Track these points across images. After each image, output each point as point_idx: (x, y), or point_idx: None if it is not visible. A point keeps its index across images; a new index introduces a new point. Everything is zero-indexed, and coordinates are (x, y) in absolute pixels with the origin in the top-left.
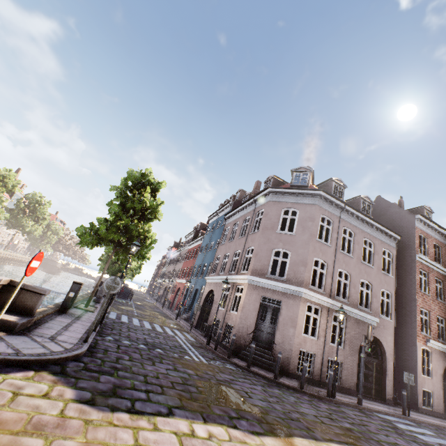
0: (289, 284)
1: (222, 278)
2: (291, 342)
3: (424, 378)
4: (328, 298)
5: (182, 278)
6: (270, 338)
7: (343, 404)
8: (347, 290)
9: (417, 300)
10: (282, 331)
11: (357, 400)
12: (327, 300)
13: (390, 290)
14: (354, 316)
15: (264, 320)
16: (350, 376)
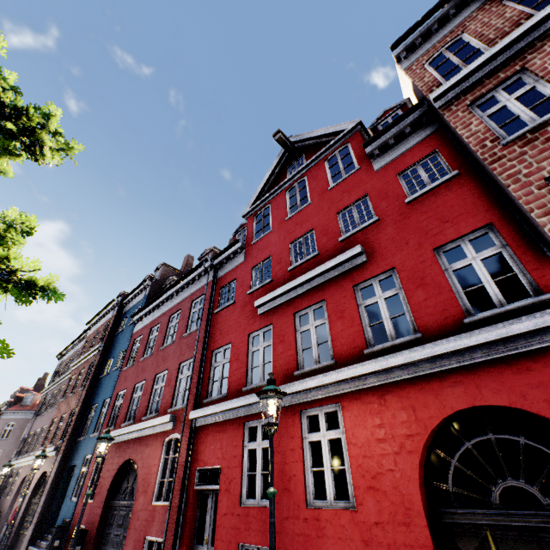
0: None
1: None
2: None
3: None
4: None
5: None
6: None
7: None
8: None
9: None
10: None
11: None
12: None
13: None
14: None
15: None
16: None
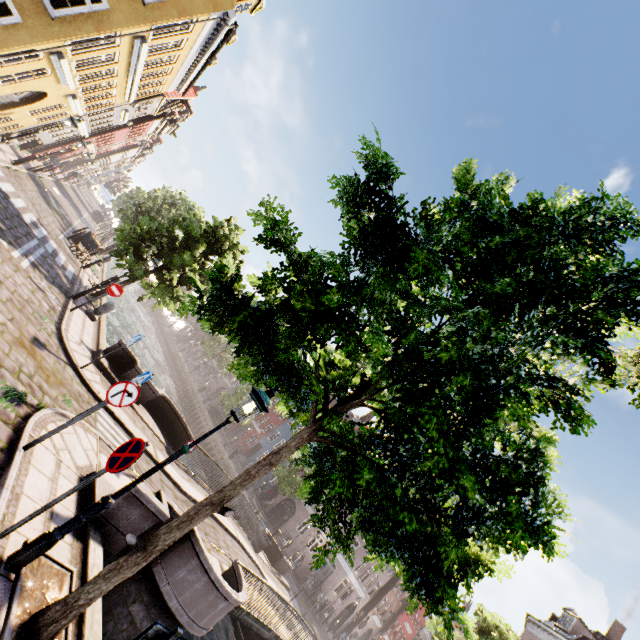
0: (347, 563)
1: (311, 510)
2: (327, 592)
3: (357, 629)
4: (356, 580)
5: (255, 418)
6: (318, 581)
7: (329, 637)
8: (366, 577)
9: (389, 592)
10: (327, 584)
11: (333, 636)
12: (355, 581)
13: (382, 583)
14: (358, 591)
15: (321, 569)
16: (333, 616)
